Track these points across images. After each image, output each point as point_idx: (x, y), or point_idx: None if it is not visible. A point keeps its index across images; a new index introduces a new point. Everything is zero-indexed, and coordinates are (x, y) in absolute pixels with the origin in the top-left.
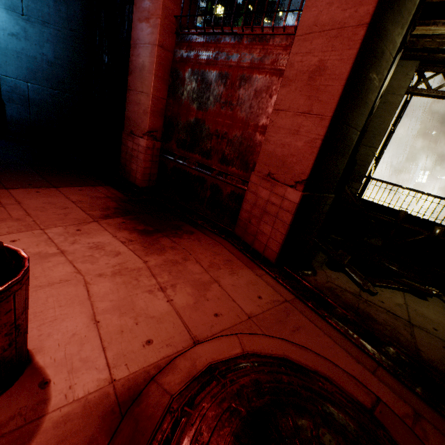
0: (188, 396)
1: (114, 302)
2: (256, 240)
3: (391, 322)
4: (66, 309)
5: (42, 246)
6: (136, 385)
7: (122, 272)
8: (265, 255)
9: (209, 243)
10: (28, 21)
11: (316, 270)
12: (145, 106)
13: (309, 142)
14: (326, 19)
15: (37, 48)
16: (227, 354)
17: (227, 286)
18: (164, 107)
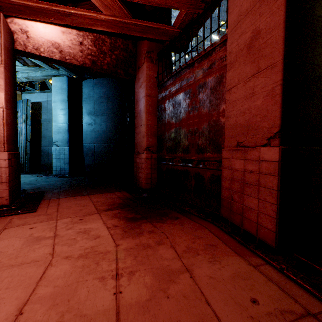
0: None
1: (56, 289)
2: (245, 219)
3: None
4: (8, 291)
5: (45, 231)
6: None
7: (88, 255)
8: (260, 237)
9: (192, 226)
10: (96, 116)
11: None
12: (143, 132)
13: (267, 94)
14: (247, 5)
15: (99, 126)
16: None
17: (202, 278)
18: (156, 130)
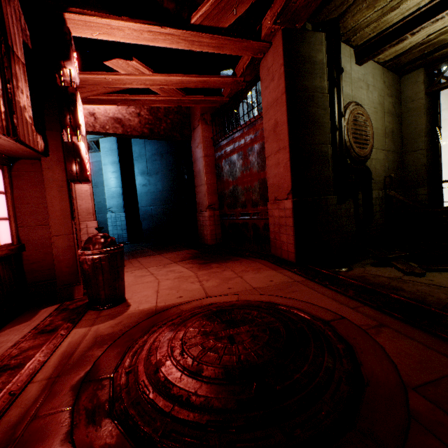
0: (190, 310)
1: (169, 286)
2: (282, 251)
3: (427, 291)
4: (146, 289)
5: (143, 273)
6: (166, 307)
7: (180, 278)
8: (289, 259)
9: (248, 262)
10: (150, 175)
11: (353, 268)
12: (204, 191)
13: (285, 165)
14: (270, 100)
15: (154, 186)
16: (225, 300)
17: (247, 278)
18: (216, 188)
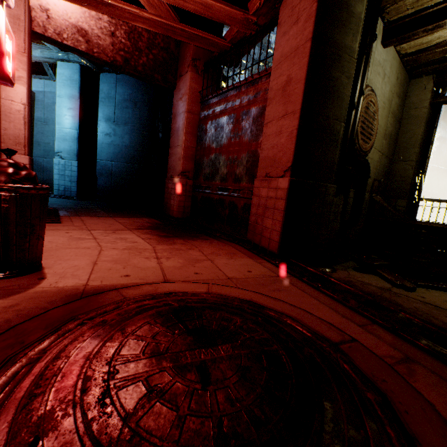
0: (138, 299)
1: (114, 259)
2: (262, 237)
3: (426, 310)
4: (79, 257)
5: (83, 235)
6: (102, 289)
7: (131, 249)
8: (270, 248)
9: (220, 244)
10: (116, 124)
11: (336, 270)
12: (179, 154)
13: (289, 135)
14: (287, 50)
15: (120, 139)
16: (190, 290)
17: (219, 263)
18: (194, 153)
